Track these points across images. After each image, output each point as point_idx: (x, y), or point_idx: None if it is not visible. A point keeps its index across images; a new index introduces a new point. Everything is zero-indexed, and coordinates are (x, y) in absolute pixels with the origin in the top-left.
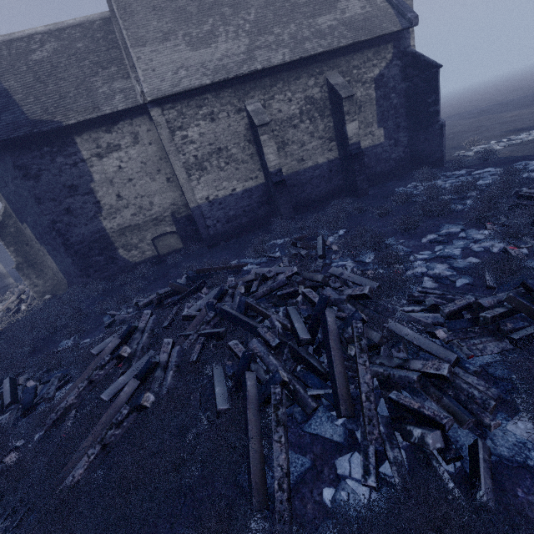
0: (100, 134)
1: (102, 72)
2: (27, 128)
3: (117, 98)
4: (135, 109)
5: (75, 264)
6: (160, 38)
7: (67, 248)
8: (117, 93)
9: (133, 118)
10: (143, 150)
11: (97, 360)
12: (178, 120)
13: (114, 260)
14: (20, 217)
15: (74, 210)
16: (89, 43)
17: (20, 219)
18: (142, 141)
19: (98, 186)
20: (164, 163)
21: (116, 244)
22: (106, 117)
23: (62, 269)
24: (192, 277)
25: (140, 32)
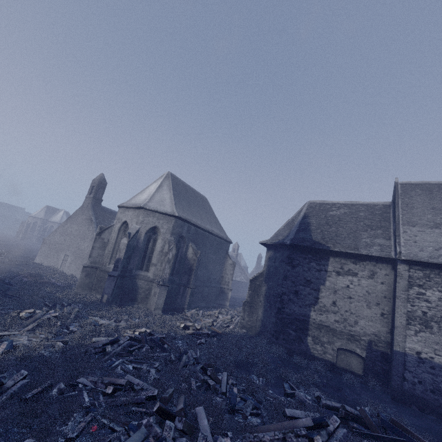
0: (347, 262)
1: (370, 230)
2: (309, 243)
3: (374, 247)
4: (383, 258)
5: (275, 324)
6: (430, 225)
7: (278, 312)
8: (375, 245)
9: (378, 263)
10: (373, 284)
11: (290, 423)
12: (420, 279)
13: (300, 341)
14: (266, 279)
15: (300, 294)
16: (368, 214)
17: (266, 280)
18: (376, 278)
19: (325, 289)
20: (386, 301)
21: (309, 332)
22: (358, 254)
23: (264, 320)
24: (387, 423)
25: (413, 218)
